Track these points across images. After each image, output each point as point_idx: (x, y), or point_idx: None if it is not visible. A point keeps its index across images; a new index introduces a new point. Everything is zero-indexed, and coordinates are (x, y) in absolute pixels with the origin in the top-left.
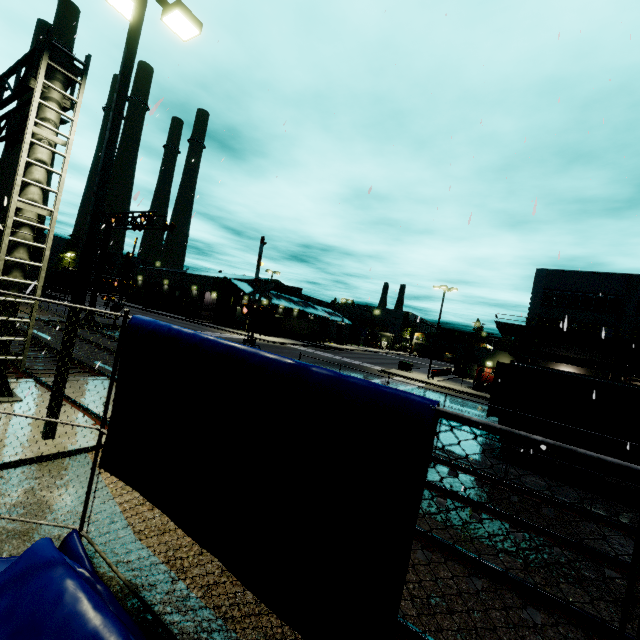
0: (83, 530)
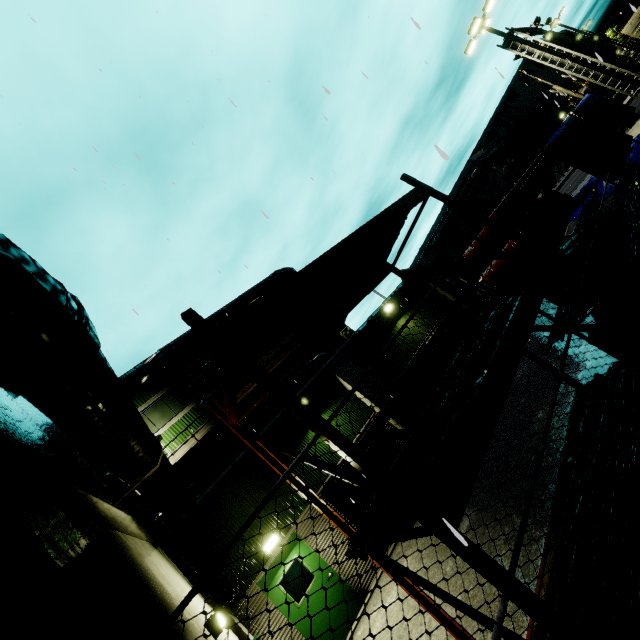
0: None
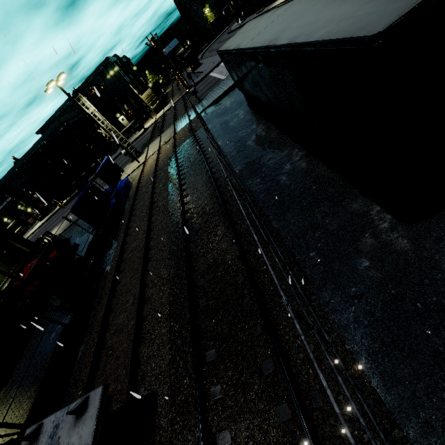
0: (132, 178)
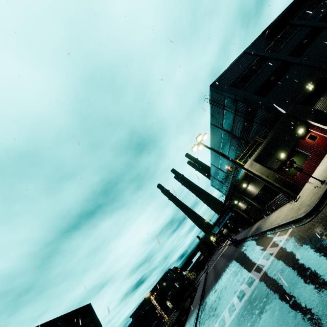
0: None
